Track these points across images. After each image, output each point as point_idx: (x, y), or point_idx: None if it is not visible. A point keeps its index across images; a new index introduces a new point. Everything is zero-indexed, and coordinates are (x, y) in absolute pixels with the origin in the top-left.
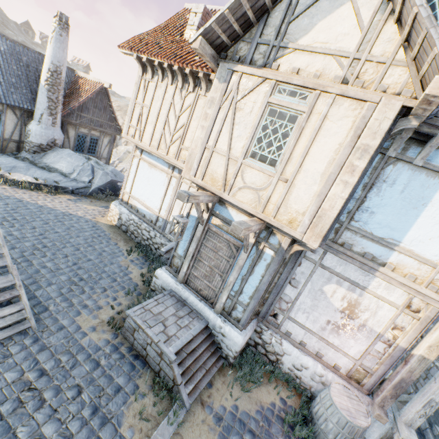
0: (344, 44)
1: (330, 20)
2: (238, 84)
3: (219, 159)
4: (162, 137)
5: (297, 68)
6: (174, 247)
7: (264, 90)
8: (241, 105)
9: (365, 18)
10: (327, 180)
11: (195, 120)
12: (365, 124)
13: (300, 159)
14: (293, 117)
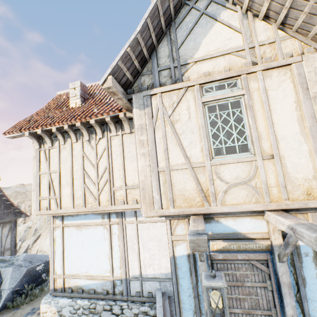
0: (233, 44)
1: (210, 36)
2: (162, 102)
3: (181, 175)
4: (86, 191)
5: (207, 72)
6: (177, 316)
7: (191, 96)
8: (175, 117)
9: (236, 26)
10: (312, 135)
11: (116, 159)
12: (305, 78)
13: (270, 131)
14: (234, 103)
